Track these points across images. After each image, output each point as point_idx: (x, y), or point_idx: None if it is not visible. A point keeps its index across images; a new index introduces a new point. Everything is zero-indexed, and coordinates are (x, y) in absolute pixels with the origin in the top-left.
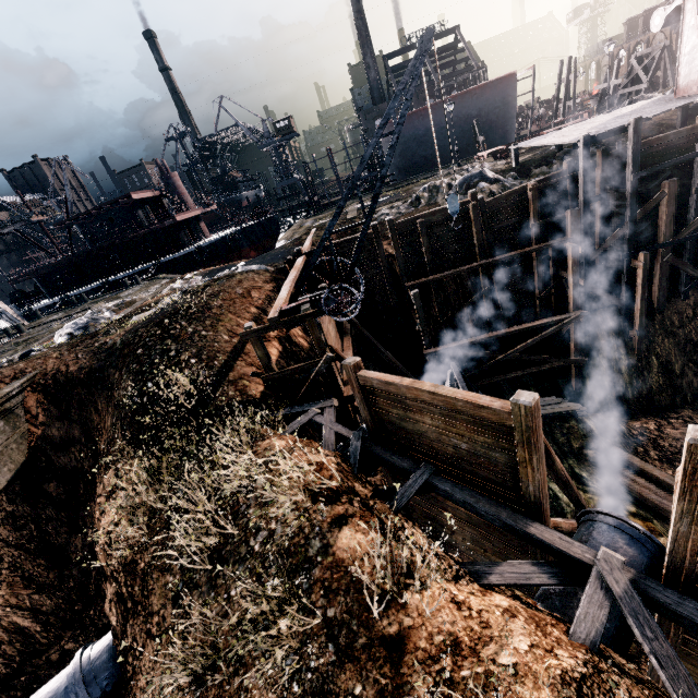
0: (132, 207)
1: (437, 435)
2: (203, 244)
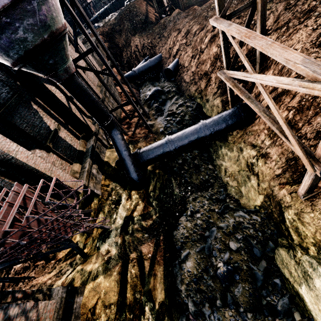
0: (67, 1)
1: (195, 2)
2: (99, 13)
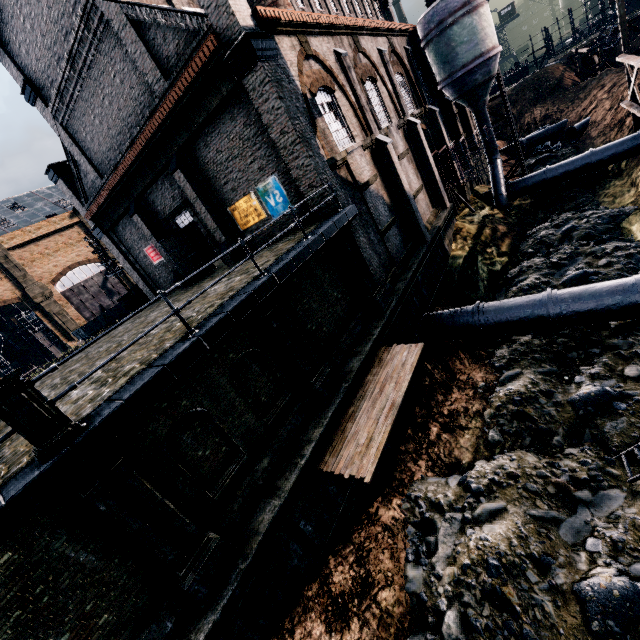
0: None
1: None
2: None
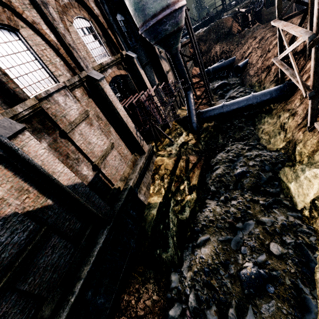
0: None
1: None
2: None
